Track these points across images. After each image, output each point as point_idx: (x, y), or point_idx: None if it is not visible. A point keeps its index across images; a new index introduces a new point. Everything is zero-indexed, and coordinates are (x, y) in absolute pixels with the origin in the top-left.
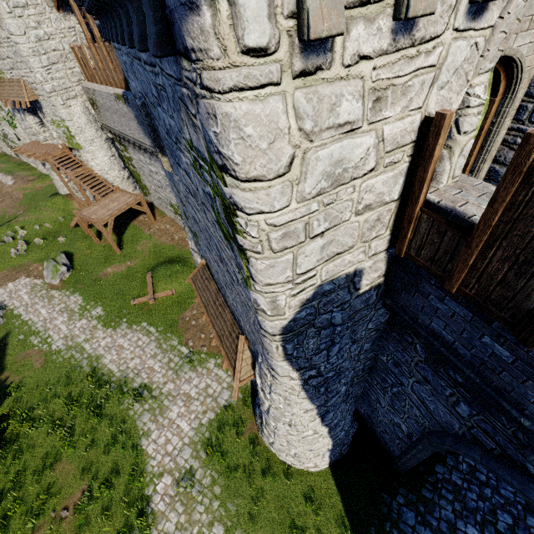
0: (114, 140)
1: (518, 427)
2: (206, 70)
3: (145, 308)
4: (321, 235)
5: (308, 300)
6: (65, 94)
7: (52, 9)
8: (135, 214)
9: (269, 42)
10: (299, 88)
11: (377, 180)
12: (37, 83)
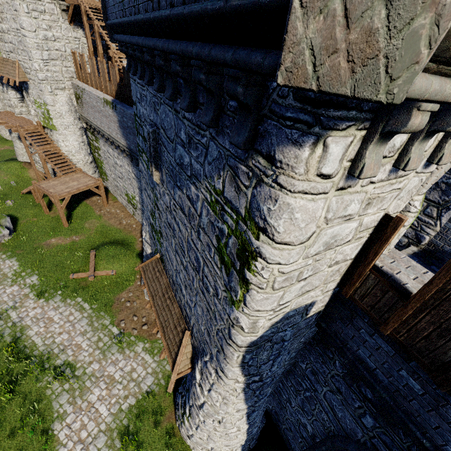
0: (87, 130)
1: (418, 445)
2: (285, 175)
3: (83, 283)
4: (305, 279)
5: (276, 322)
6: (55, 84)
7: (65, 20)
8: (89, 194)
9: (334, 172)
10: (335, 196)
11: (348, 247)
12: (32, 69)
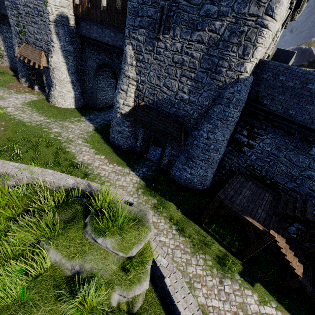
0: None
1: (94, 42)
2: None
3: None
4: None
5: (59, 15)
6: None
7: None
8: None
9: None
10: None
11: None
12: None
